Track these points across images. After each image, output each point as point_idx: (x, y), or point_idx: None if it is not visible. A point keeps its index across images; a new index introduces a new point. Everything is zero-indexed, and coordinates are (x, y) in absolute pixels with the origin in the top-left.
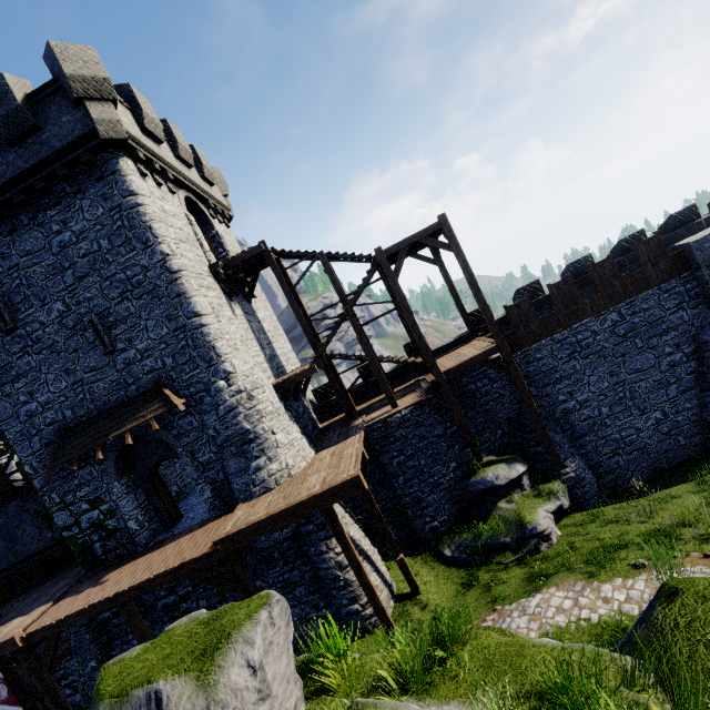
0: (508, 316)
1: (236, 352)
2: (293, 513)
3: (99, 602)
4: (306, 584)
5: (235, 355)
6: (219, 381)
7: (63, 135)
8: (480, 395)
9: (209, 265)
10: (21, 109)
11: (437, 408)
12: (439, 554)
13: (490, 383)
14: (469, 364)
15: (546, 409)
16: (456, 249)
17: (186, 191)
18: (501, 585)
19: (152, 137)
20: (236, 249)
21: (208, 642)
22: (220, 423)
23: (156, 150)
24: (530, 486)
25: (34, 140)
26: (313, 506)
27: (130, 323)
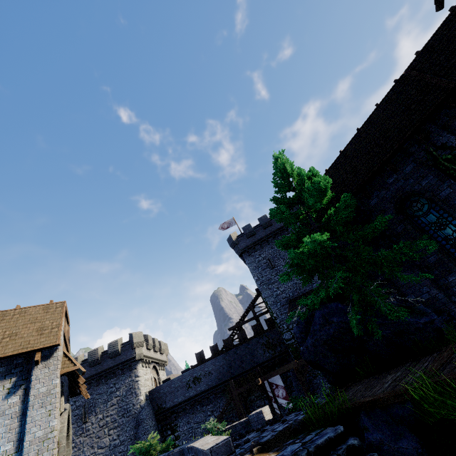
0: None
1: None
2: None
3: None
4: None
5: None
6: None
7: None
8: None
9: None
10: None
11: None
12: None
13: None
14: None
15: None
16: None
17: None
18: None
19: None
20: None
21: None
22: None
23: None
24: None
25: None
26: None
27: None
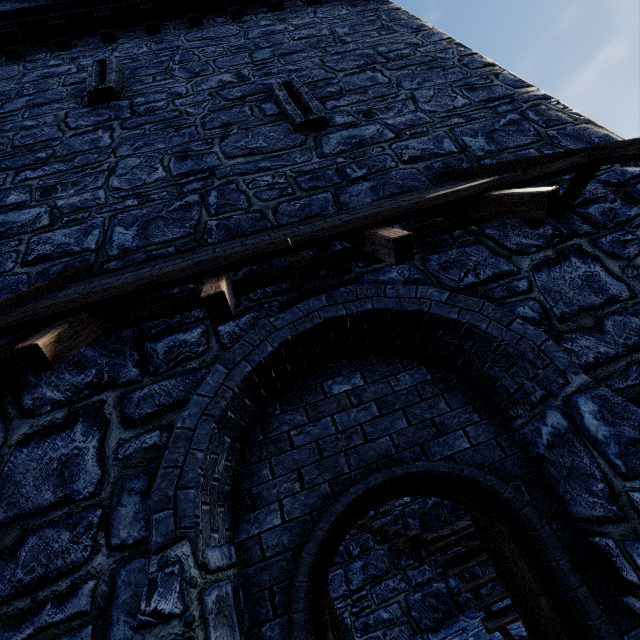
0: None
1: None
2: None
3: None
4: None
5: None
6: None
7: None
8: None
9: None
10: None
11: None
12: None
13: None
14: None
15: None
16: None
17: None
18: None
19: None
20: None
21: None
22: None
23: None
24: None
25: None
26: None
27: (373, 93)
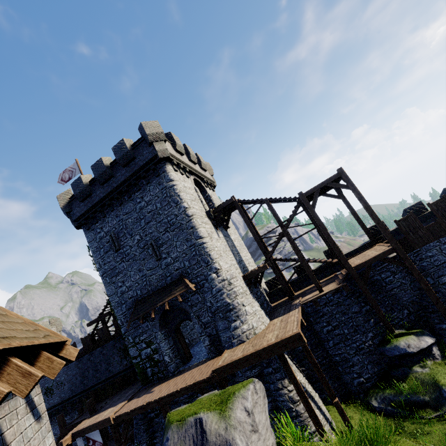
0: (399, 227)
1: (221, 257)
2: (258, 355)
3: (151, 402)
4: (269, 411)
5: (220, 259)
6: (212, 274)
7: (144, 159)
8: (385, 283)
9: (205, 211)
10: (129, 151)
11: (352, 293)
12: (368, 404)
13: (392, 274)
14: (373, 261)
15: (444, 295)
16: (352, 187)
17: (194, 176)
18: (426, 435)
19: (179, 153)
20: (218, 202)
21: (223, 398)
22: (213, 298)
23: (181, 159)
24: (441, 356)
25: (133, 163)
26: (271, 352)
27: (168, 244)
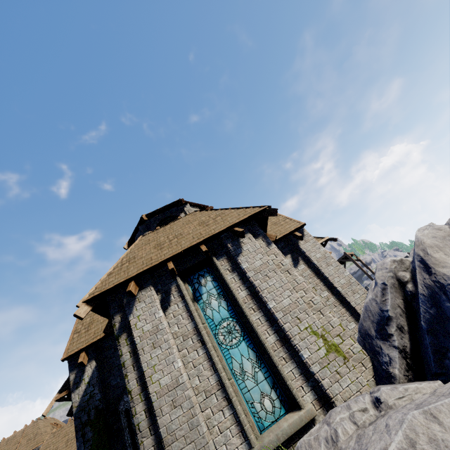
0: None
1: None
2: None
3: None
4: None
5: None
6: None
7: None
8: None
9: None
10: None
11: None
12: None
13: None
14: None
15: None
16: (352, 261)
17: None
18: None
19: None
20: None
21: None
22: None
23: None
24: None
25: None
26: None
27: None
